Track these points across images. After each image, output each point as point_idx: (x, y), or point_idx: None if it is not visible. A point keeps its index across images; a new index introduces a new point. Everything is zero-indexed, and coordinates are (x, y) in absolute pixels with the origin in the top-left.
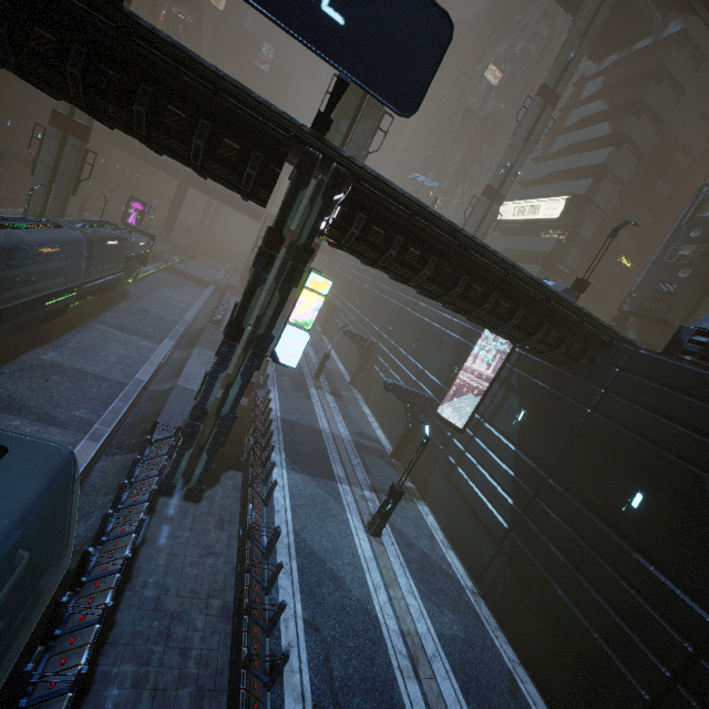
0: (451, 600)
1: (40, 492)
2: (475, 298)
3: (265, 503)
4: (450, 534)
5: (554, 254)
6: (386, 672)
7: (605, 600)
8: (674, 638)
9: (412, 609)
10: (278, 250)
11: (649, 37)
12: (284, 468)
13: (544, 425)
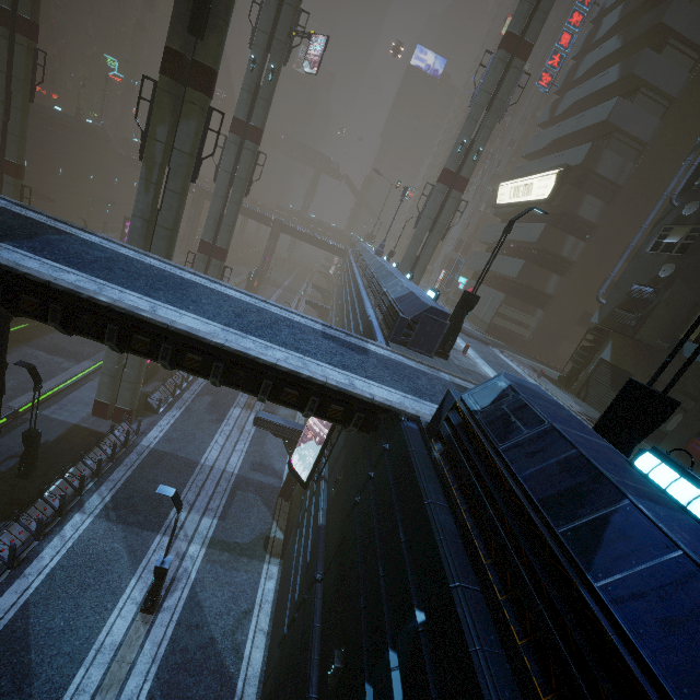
0: None
1: None
2: (147, 351)
3: (10, 566)
4: (275, 611)
5: (542, 244)
6: None
7: None
8: None
9: None
10: None
11: None
12: (93, 515)
13: (341, 503)
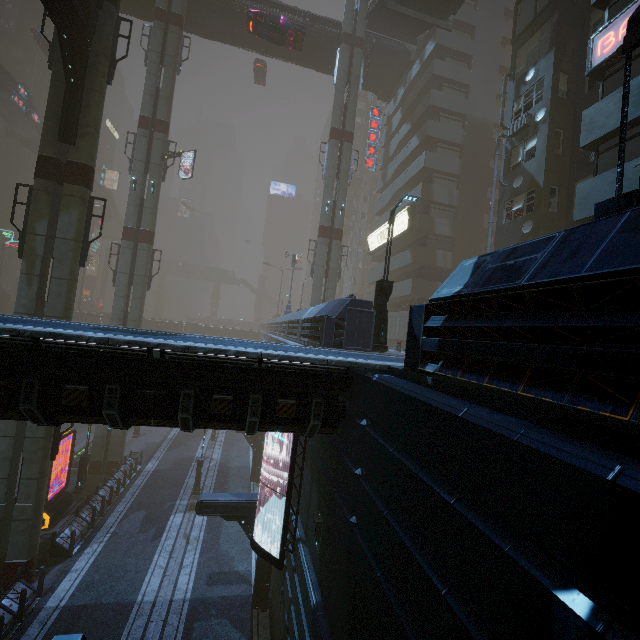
0: None
1: None
2: (1, 399)
3: None
4: None
5: (420, 261)
6: None
7: None
8: None
9: None
10: None
11: (417, 64)
12: None
13: (332, 550)
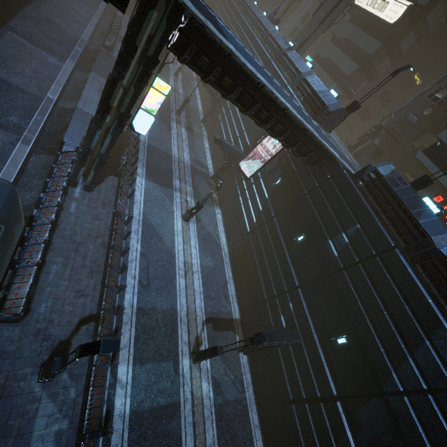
0: (213, 253)
1: (1, 198)
2: (262, 118)
3: (129, 197)
4: (226, 225)
5: (372, 58)
6: (172, 274)
7: (270, 268)
8: (283, 286)
9: (193, 254)
10: (133, 57)
11: None
12: (143, 178)
13: (285, 191)
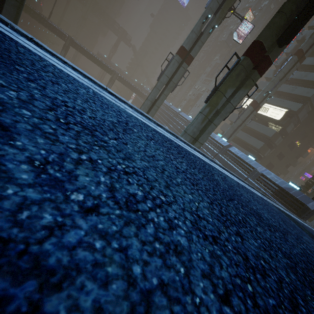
0: None
1: None
2: None
3: None
4: None
5: (272, 138)
6: None
7: None
8: None
9: None
10: None
11: None
12: None
13: None
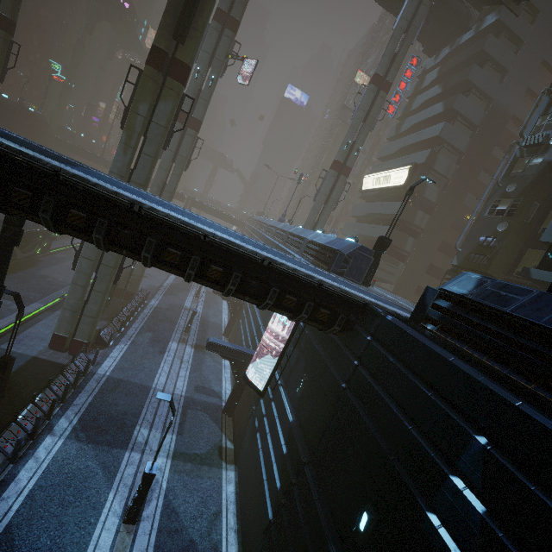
0: None
1: None
2: (176, 262)
3: None
4: (241, 510)
5: (402, 215)
6: None
7: None
8: None
9: None
10: None
11: (472, 31)
12: (63, 437)
13: (315, 396)
